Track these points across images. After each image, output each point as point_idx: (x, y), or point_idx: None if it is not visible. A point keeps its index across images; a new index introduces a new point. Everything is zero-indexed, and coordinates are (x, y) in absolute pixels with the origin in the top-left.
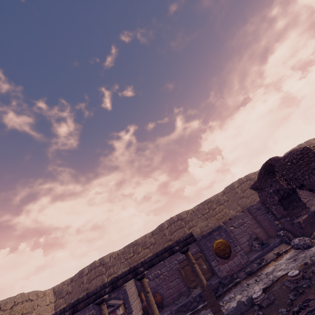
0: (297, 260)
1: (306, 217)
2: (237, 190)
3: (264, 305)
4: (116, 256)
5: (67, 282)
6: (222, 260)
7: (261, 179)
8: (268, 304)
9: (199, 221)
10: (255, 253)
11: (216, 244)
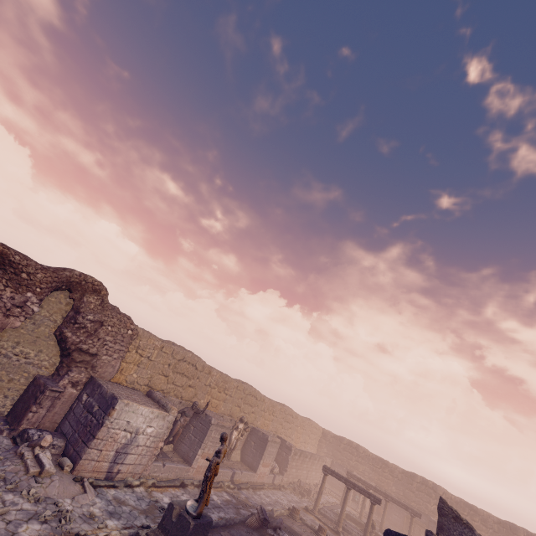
0: None
1: None
2: None
3: None
4: (368, 455)
5: (331, 434)
6: None
7: None
8: None
9: None
10: None
11: None
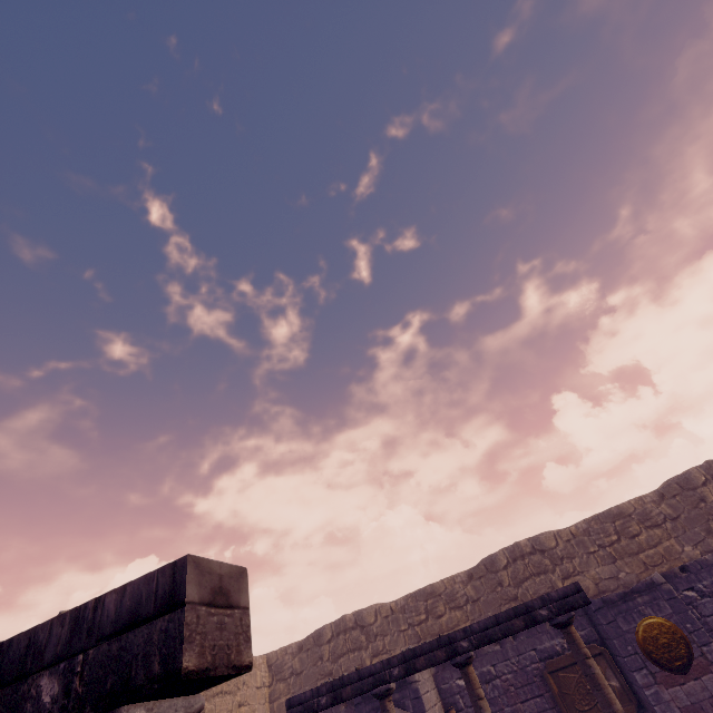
0: None
1: None
2: (705, 491)
3: None
4: (389, 613)
5: (292, 649)
6: (666, 675)
7: None
8: None
9: (590, 561)
10: None
11: (644, 627)
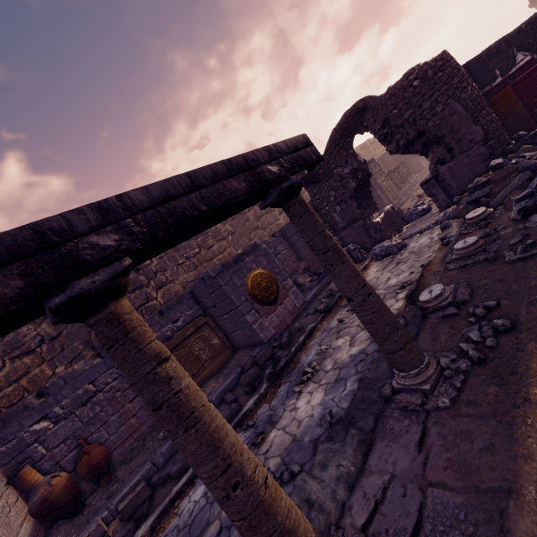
0: (404, 260)
1: (384, 217)
2: (249, 215)
3: (467, 297)
4: None
5: None
6: (266, 308)
7: (332, 151)
8: (471, 293)
9: (179, 271)
10: (307, 292)
11: (252, 279)
